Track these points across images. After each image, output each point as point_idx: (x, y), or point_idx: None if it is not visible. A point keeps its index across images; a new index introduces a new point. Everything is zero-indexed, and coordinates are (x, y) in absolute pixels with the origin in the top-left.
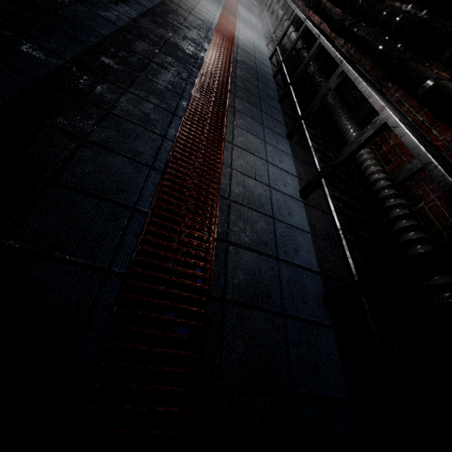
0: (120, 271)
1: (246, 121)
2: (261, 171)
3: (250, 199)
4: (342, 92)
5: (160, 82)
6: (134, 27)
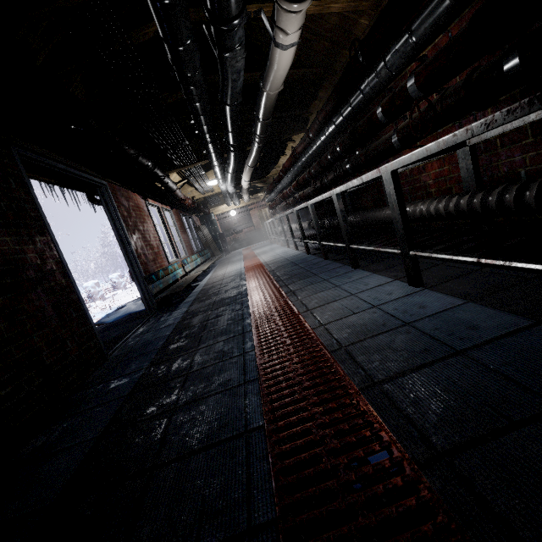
0: (266, 519)
1: (309, 289)
2: (354, 304)
3: (364, 330)
4: (361, 208)
5: (221, 325)
6: (187, 315)
